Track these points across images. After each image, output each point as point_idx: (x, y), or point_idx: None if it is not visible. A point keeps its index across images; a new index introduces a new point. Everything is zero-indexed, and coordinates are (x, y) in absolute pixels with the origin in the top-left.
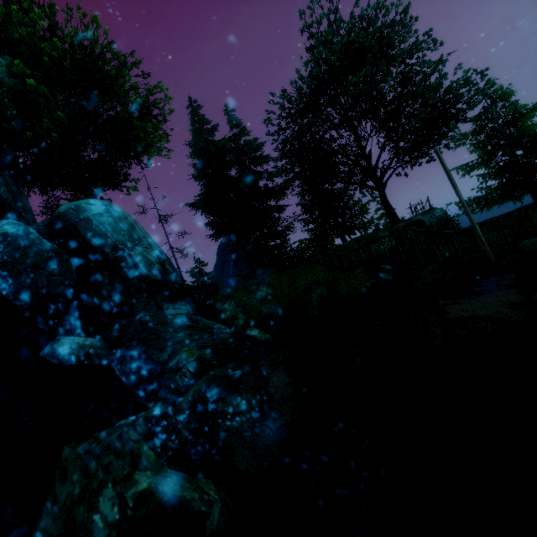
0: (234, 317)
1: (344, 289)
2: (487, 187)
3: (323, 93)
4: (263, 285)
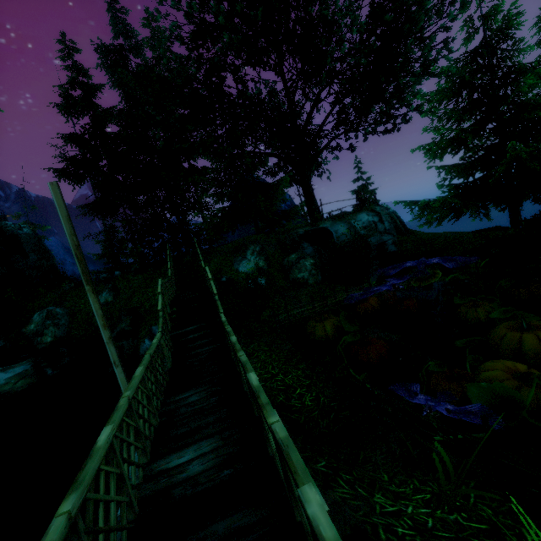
0: (39, 332)
1: (145, 331)
2: (454, 185)
3: (235, 0)
4: (105, 289)
